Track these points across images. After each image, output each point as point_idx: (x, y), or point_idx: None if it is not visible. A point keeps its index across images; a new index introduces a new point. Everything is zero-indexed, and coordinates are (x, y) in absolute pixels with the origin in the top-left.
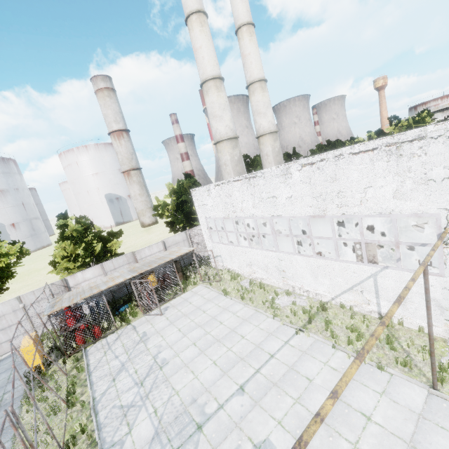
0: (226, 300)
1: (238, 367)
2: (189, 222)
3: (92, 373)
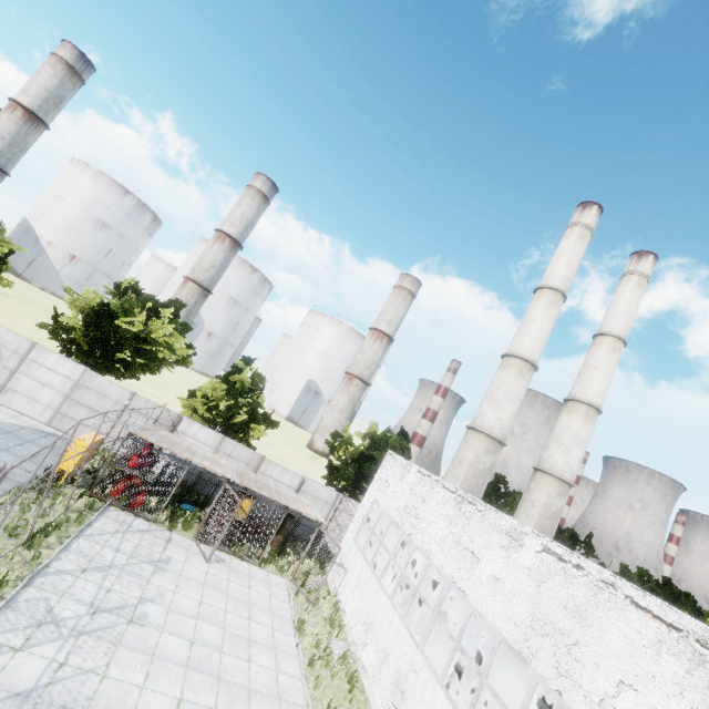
0: (290, 639)
1: None
2: (354, 486)
3: (81, 537)
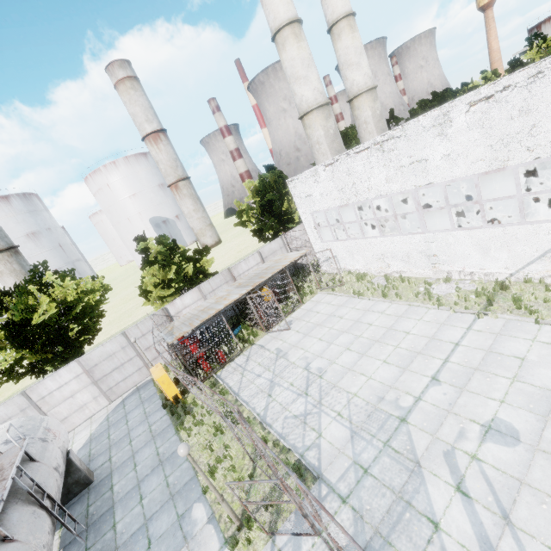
0: (363, 302)
1: (419, 361)
2: (281, 225)
3: (239, 394)
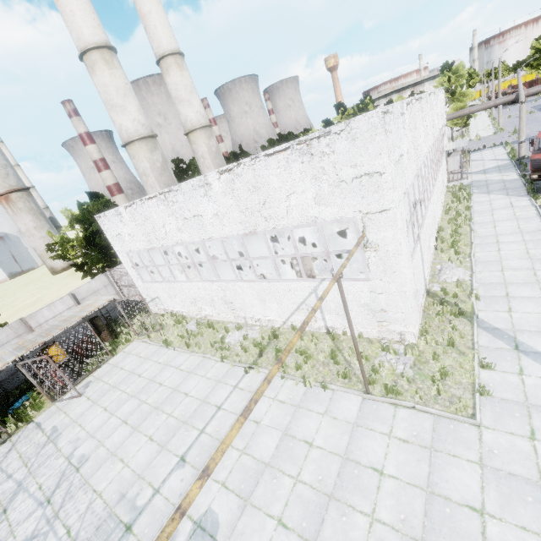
0: (169, 353)
1: (180, 434)
2: (108, 259)
3: None
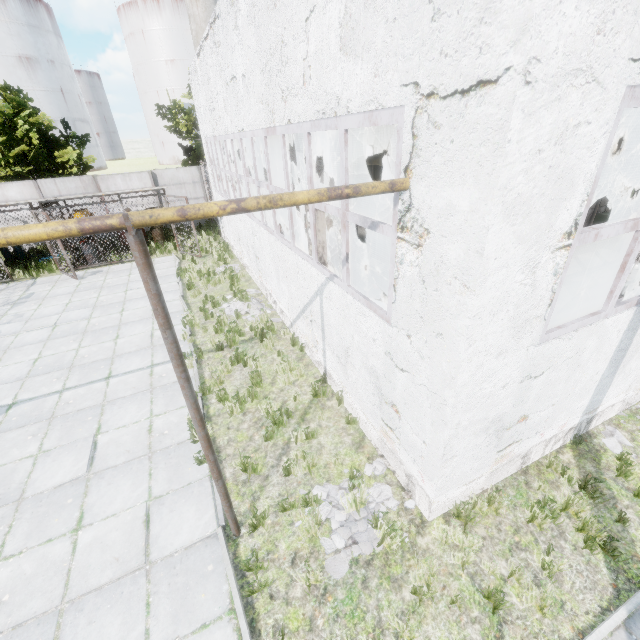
0: (172, 284)
1: (51, 376)
2: None
3: None
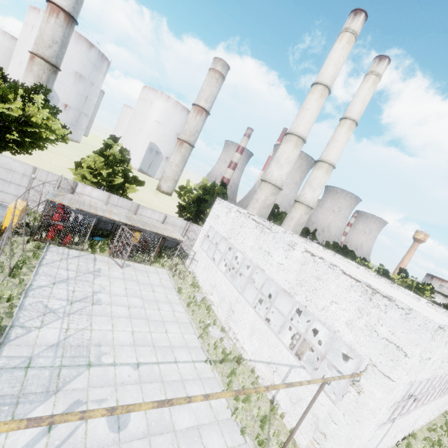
0: (176, 297)
1: (147, 349)
2: (196, 217)
3: (42, 266)
